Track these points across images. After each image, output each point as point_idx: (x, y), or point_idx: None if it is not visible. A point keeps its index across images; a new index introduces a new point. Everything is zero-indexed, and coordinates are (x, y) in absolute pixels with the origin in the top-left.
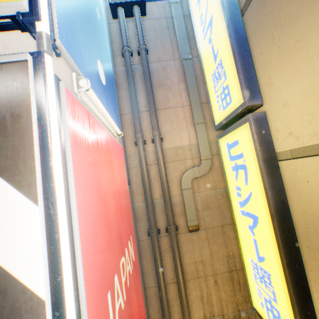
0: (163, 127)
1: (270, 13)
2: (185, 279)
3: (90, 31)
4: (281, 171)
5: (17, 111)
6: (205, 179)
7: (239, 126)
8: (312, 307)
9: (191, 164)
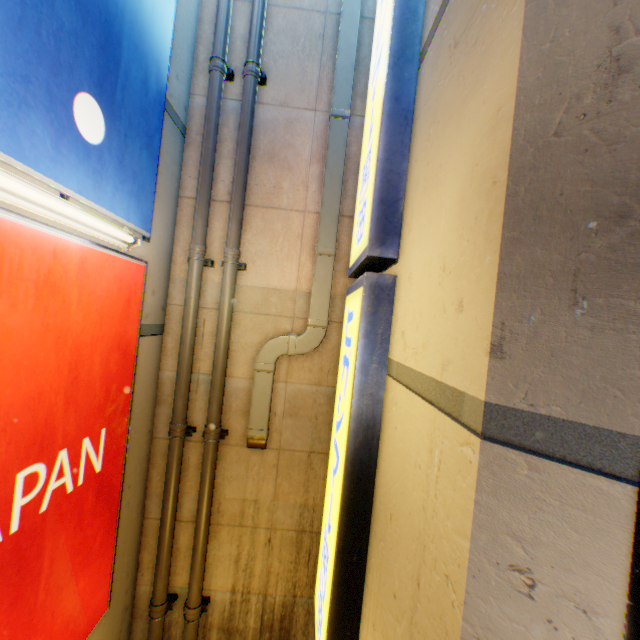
0: (254, 244)
1: (436, 87)
2: (218, 522)
3: (66, 33)
4: (385, 393)
5: None
6: (305, 361)
7: (358, 288)
8: (357, 626)
9: (288, 327)
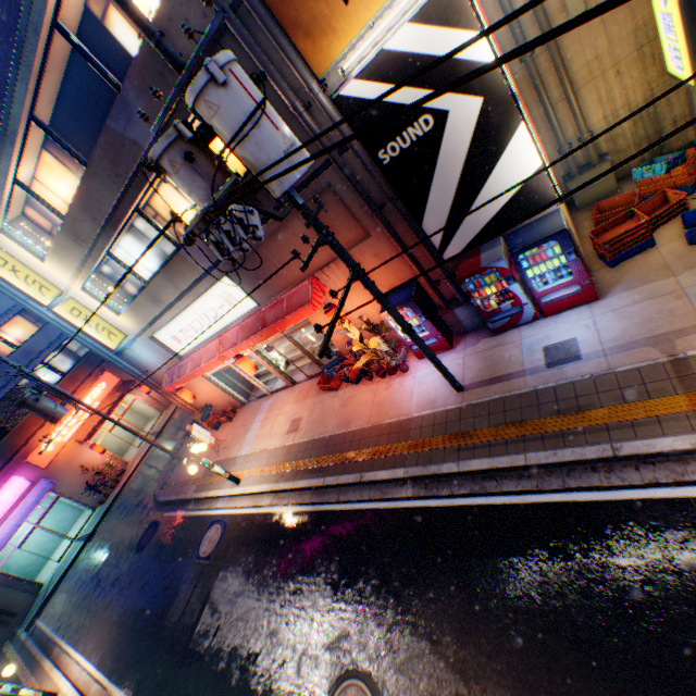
0: None
1: None
2: (575, 91)
3: None
4: None
5: (460, 2)
6: None
7: None
8: None
9: None
